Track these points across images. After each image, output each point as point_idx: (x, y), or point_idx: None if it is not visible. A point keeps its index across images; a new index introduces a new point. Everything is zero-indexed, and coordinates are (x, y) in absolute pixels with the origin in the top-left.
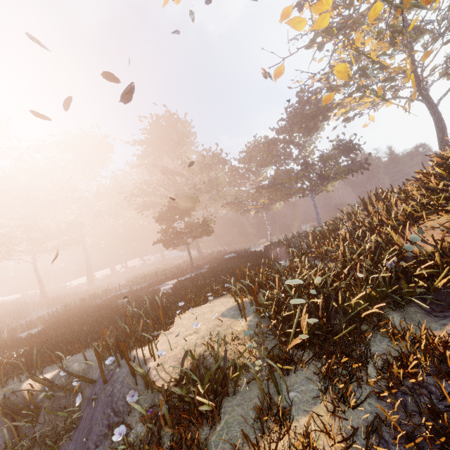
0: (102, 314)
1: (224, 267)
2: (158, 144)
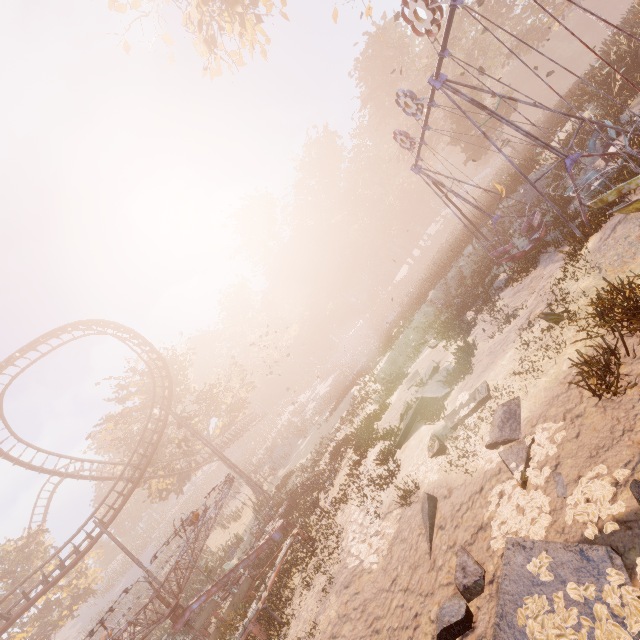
0: (479, 217)
1: (556, 116)
2: (385, 80)
